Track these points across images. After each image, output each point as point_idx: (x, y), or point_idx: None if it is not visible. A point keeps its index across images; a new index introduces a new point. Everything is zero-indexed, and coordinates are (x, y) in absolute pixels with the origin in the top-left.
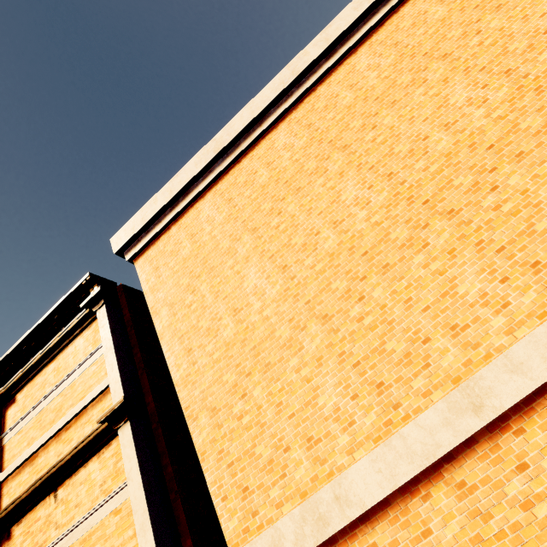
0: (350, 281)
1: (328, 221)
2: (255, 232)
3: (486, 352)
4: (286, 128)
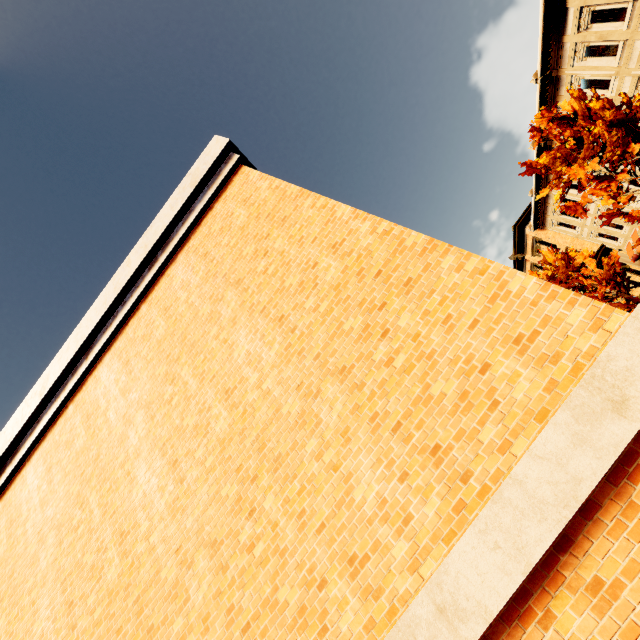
0: None
1: (117, 531)
2: (58, 533)
3: None
4: (110, 363)
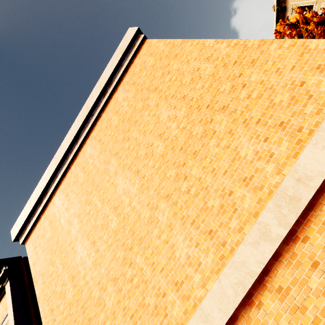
0: (125, 251)
1: (112, 207)
2: (79, 218)
3: (194, 302)
4: (90, 143)
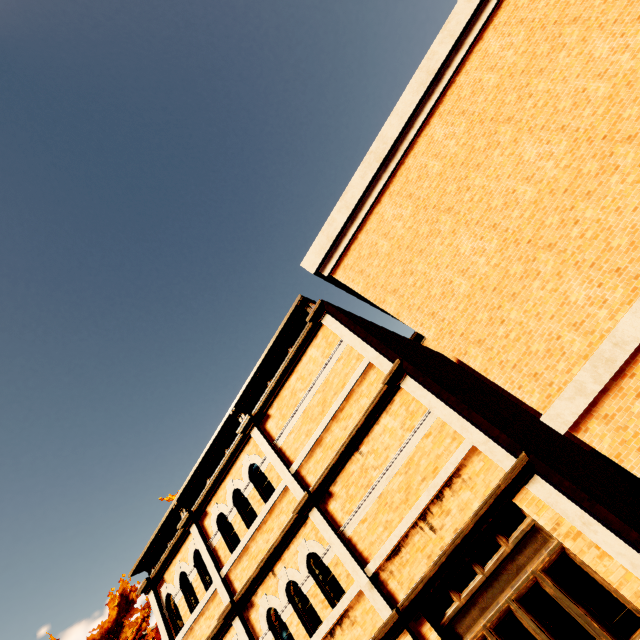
0: (561, 214)
1: (520, 180)
2: (451, 211)
3: None
4: (439, 122)
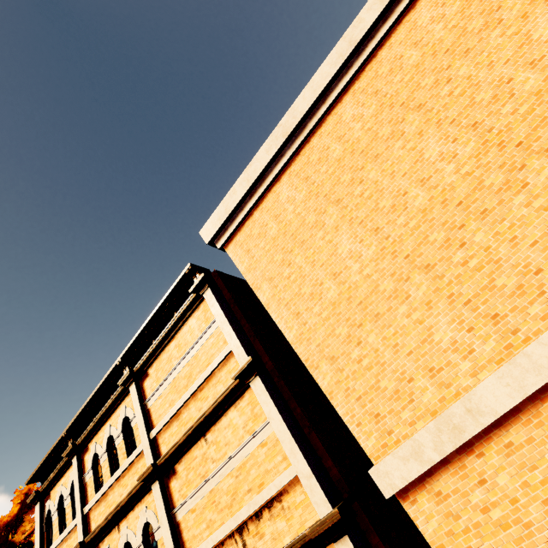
0: (448, 231)
1: (414, 181)
2: (339, 204)
3: None
4: (351, 100)
